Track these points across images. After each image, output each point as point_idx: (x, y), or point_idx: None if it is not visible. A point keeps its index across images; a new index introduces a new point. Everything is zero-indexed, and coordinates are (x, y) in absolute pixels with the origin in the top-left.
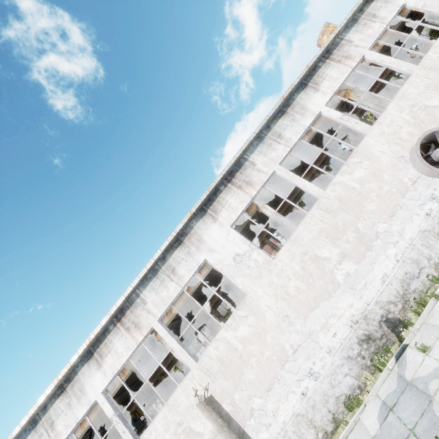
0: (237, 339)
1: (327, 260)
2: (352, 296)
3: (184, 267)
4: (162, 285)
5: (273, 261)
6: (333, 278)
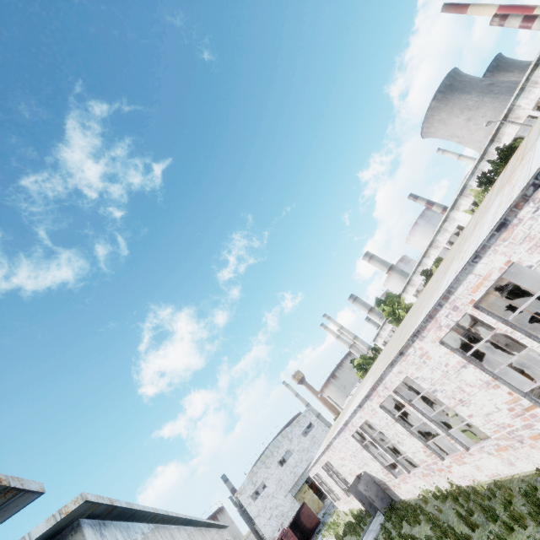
0: None
1: None
2: None
3: (450, 228)
4: (443, 234)
5: None
6: None
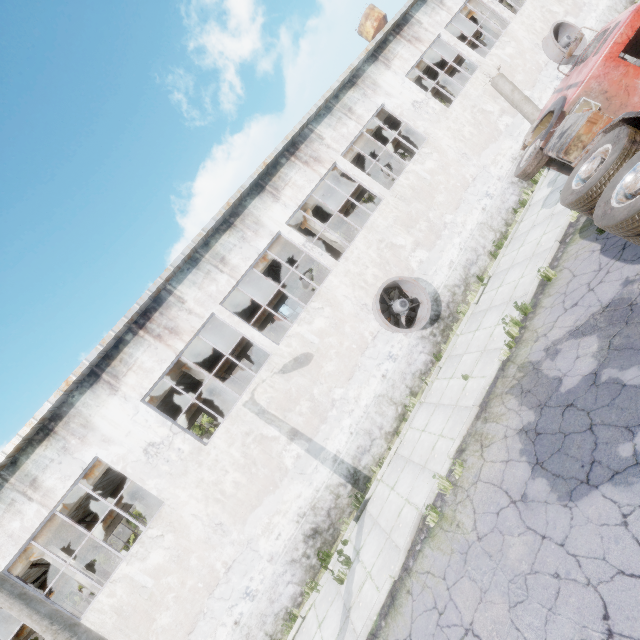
0: (425, 171)
1: (491, 113)
2: (511, 141)
3: (362, 107)
4: (340, 122)
5: (448, 110)
6: (497, 128)
